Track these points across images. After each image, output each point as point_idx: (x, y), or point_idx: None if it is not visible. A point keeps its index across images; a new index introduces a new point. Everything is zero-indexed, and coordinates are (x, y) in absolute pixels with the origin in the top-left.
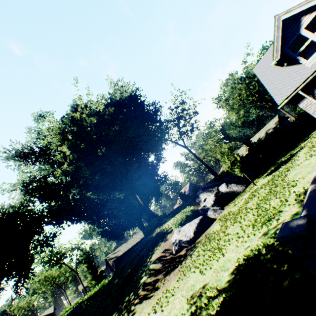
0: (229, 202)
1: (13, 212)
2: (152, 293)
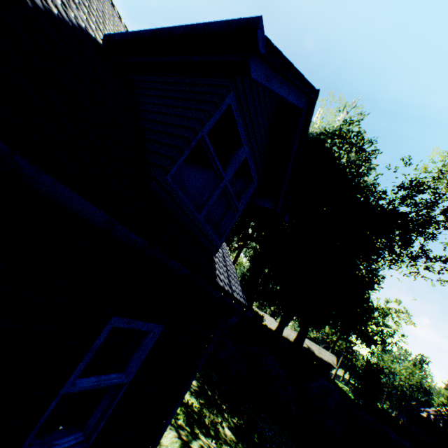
0: None
1: None
2: None
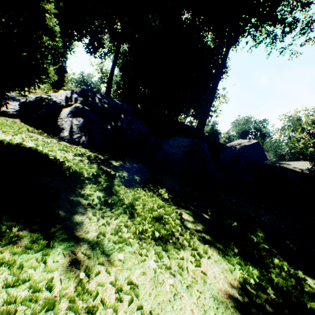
0: (31, 125)
1: None
2: None
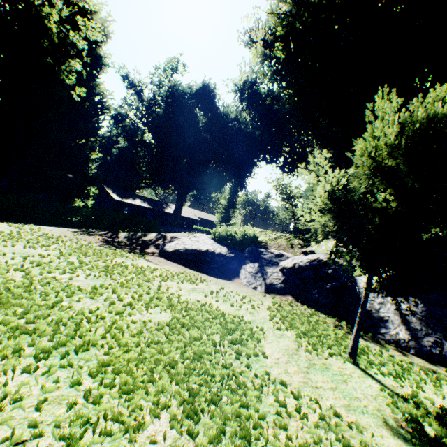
0: (314, 307)
1: (234, 119)
2: (84, 233)
